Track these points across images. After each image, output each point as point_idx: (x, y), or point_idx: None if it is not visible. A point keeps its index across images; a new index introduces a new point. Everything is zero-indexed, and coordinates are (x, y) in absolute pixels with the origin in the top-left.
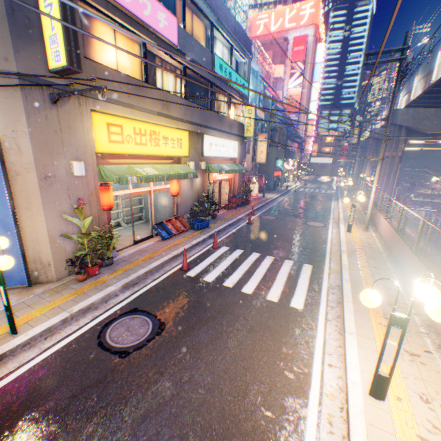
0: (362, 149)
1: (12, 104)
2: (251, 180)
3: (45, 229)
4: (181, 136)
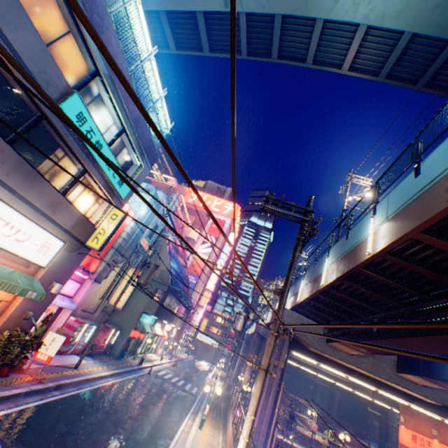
0: (247, 343)
1: None
2: (79, 325)
3: None
4: None
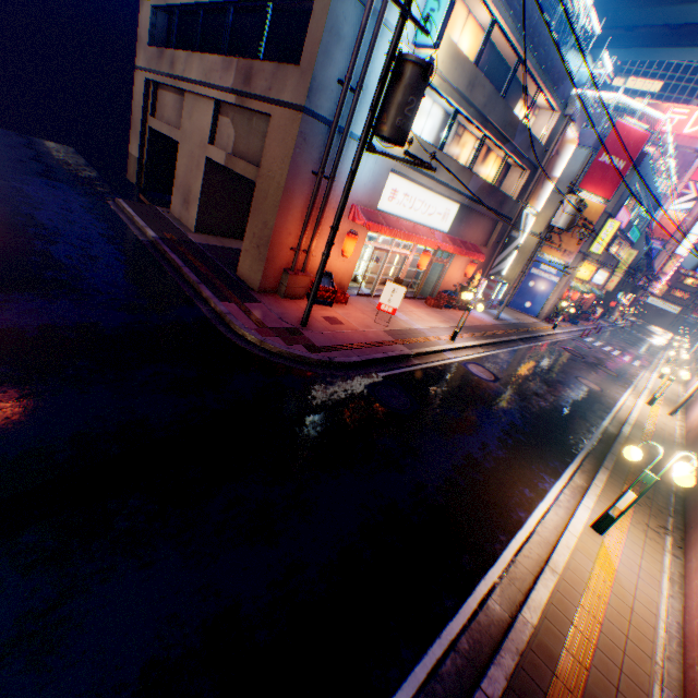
0: None
1: (574, 261)
2: None
3: (551, 301)
4: (592, 270)
